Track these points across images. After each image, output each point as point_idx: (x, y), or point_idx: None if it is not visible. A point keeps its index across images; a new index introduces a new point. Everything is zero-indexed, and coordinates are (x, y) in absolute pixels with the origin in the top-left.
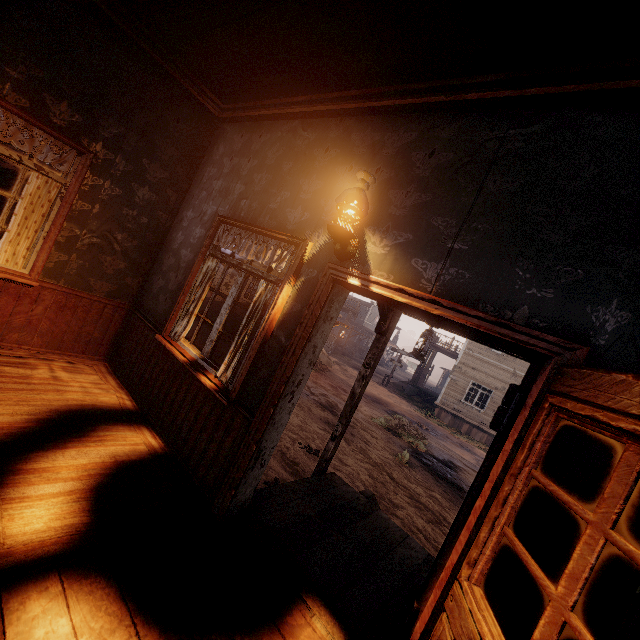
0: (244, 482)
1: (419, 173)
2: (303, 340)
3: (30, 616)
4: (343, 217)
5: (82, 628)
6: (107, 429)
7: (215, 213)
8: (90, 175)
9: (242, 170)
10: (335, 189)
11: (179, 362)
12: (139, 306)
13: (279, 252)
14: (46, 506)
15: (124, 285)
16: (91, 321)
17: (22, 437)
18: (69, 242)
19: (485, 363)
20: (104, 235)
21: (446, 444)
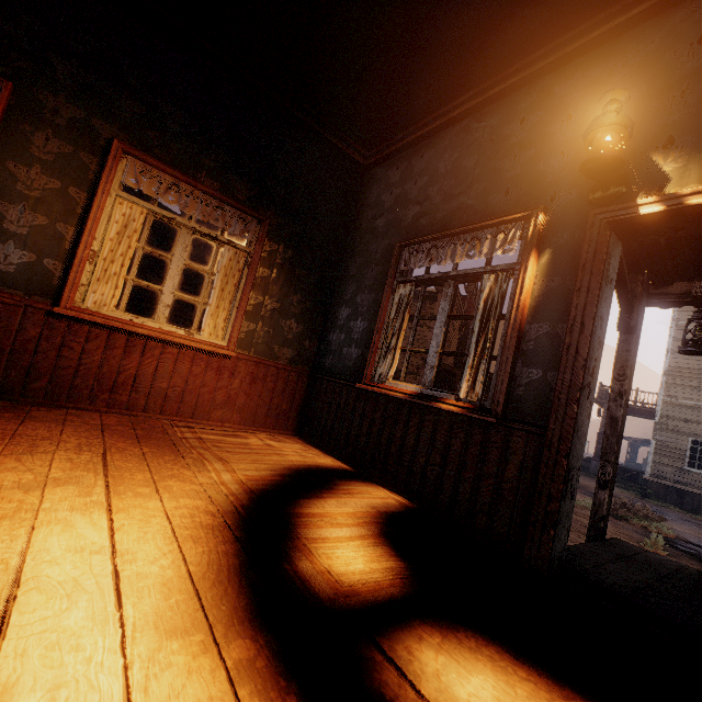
0: (558, 520)
1: (691, 65)
2: (591, 307)
3: (432, 670)
4: (602, 146)
5: (508, 694)
6: (346, 484)
7: (389, 246)
8: (267, 242)
9: (409, 194)
10: (555, 146)
11: (394, 404)
12: (319, 369)
13: (501, 236)
14: (350, 548)
15: (302, 349)
16: (279, 391)
17: (279, 487)
18: (255, 310)
19: (701, 410)
20: (282, 299)
21: (693, 528)
